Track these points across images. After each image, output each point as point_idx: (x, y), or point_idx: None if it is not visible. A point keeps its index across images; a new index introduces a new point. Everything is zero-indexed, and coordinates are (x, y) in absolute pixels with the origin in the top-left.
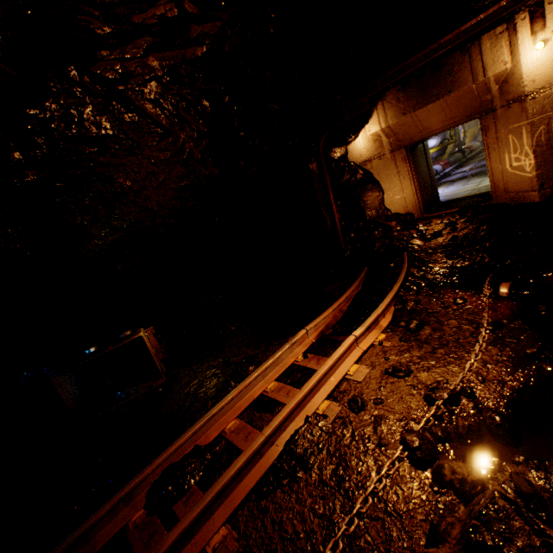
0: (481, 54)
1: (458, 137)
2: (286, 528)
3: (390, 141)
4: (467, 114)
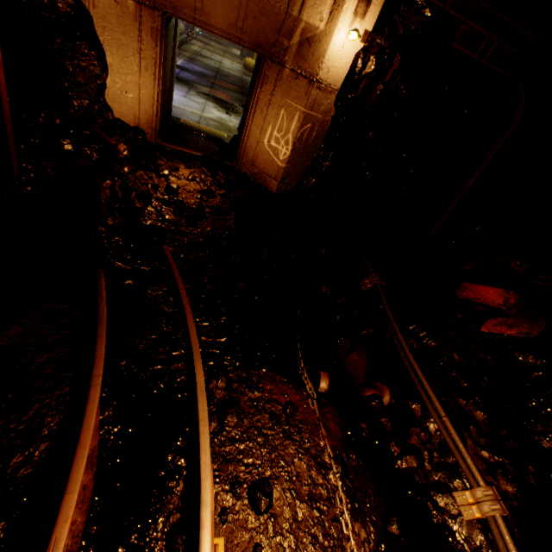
0: None
1: None
2: None
3: None
4: (257, 41)
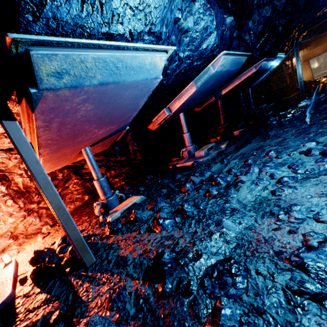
0: None
1: None
2: None
3: (302, 59)
4: None
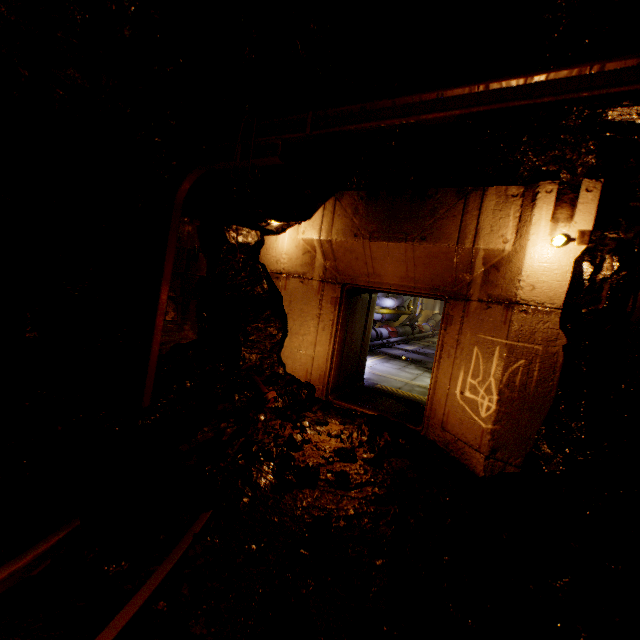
0: (481, 211)
1: (414, 311)
2: None
3: (326, 264)
4: (433, 285)
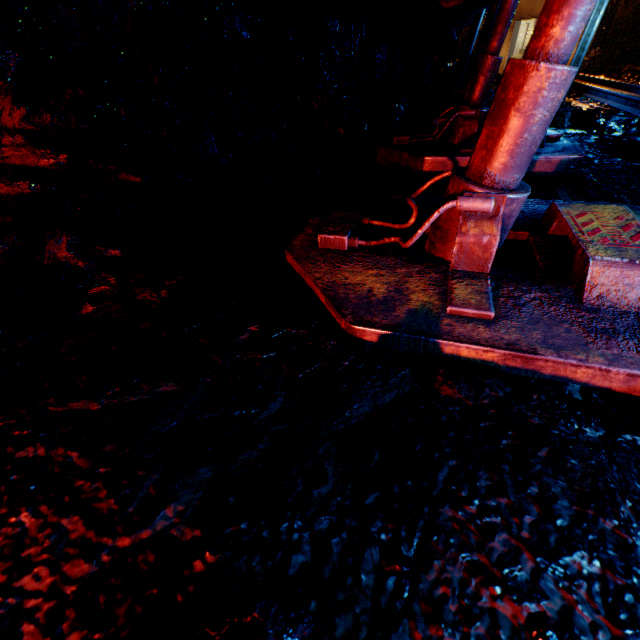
0: None
1: None
2: None
3: None
4: None
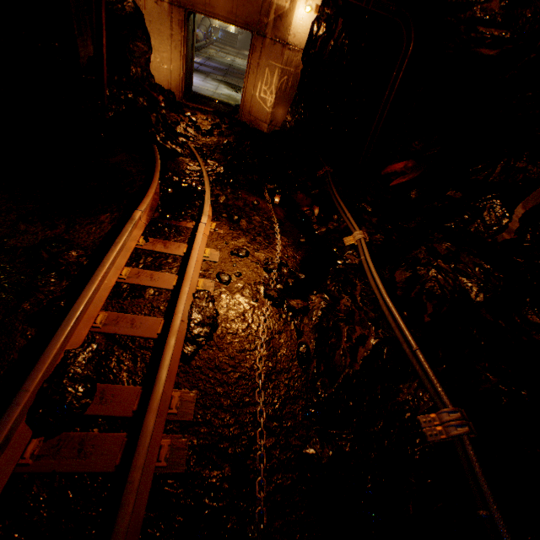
0: None
1: None
2: (224, 367)
3: None
4: (246, 22)
